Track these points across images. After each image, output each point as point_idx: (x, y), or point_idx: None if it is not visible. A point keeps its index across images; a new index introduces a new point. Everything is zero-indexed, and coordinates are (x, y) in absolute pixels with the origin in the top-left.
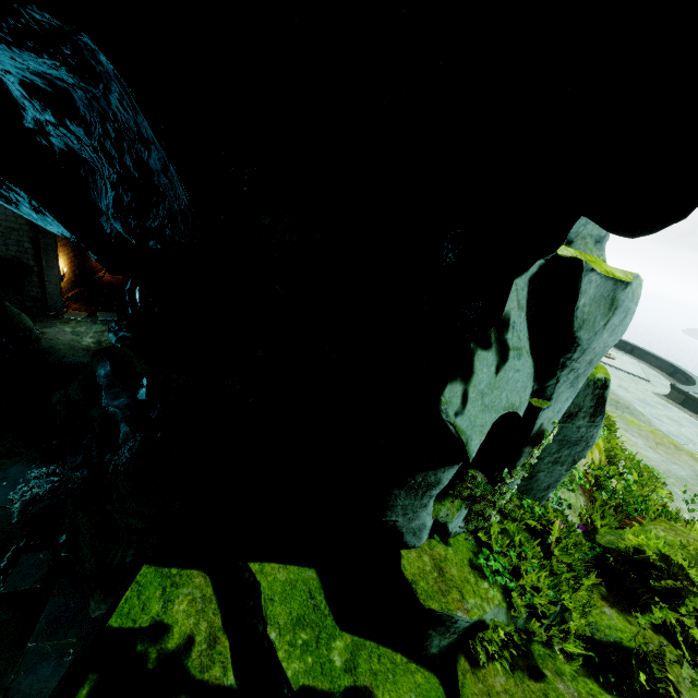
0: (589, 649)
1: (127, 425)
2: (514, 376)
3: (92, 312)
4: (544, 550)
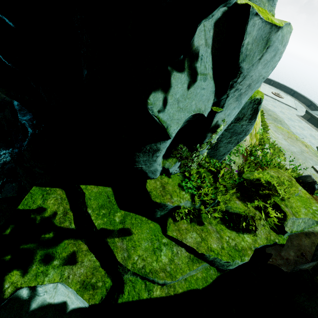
0: (226, 215)
1: (30, 129)
2: (200, 92)
3: None
4: (216, 180)
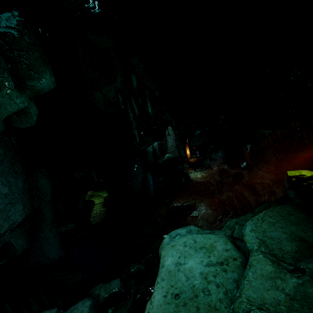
0: None
1: (245, 171)
2: None
3: (194, 170)
4: None
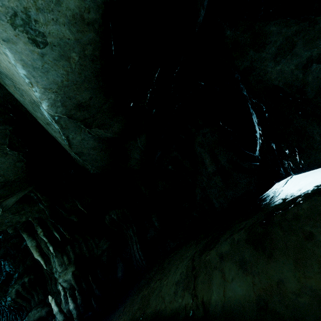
0: None
1: None
2: None
3: None
4: None
